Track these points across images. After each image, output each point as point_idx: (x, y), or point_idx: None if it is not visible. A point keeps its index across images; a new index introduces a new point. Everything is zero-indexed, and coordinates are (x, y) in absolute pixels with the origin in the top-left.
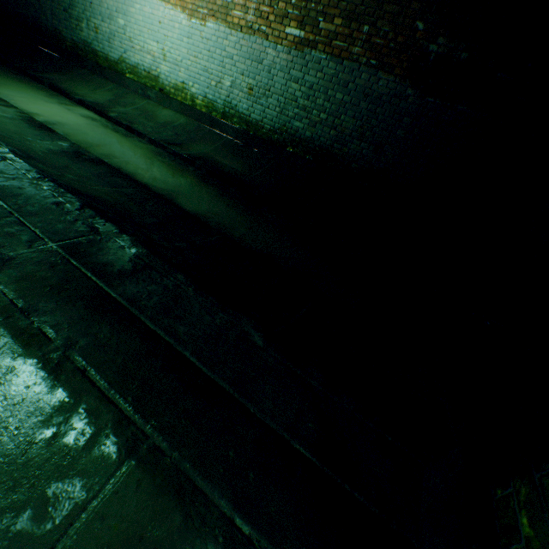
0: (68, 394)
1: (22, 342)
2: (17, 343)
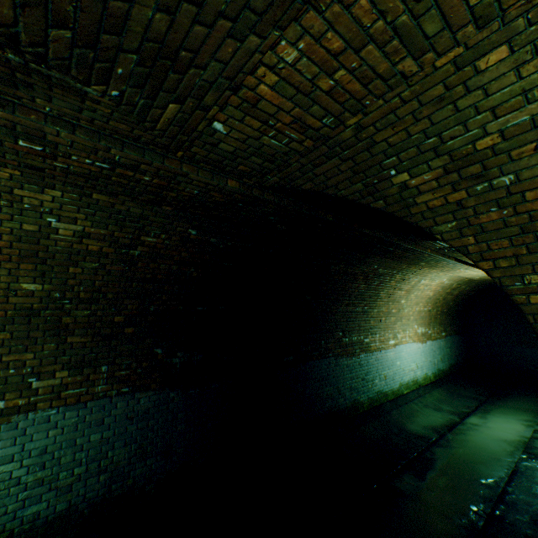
0: None
1: None
2: None
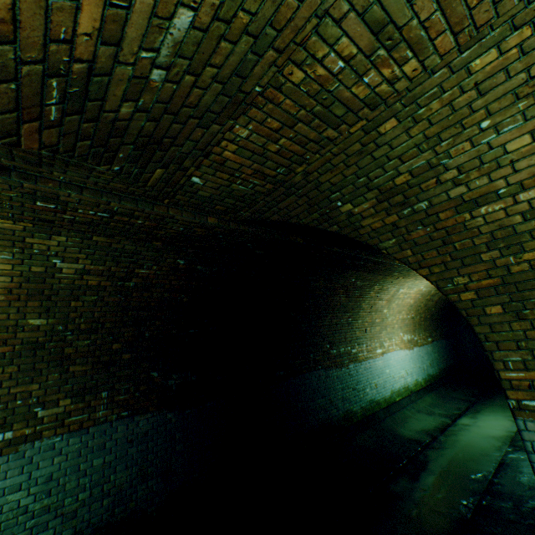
0: None
1: None
2: None
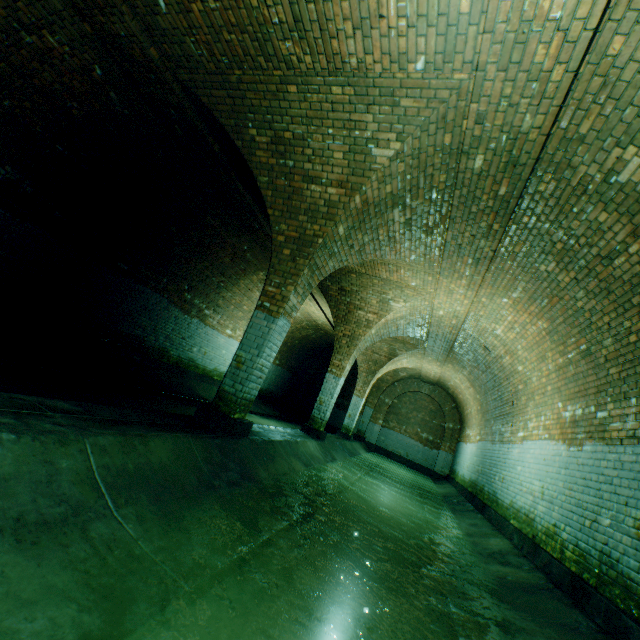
0: (169, 438)
1: (145, 437)
2: (145, 438)
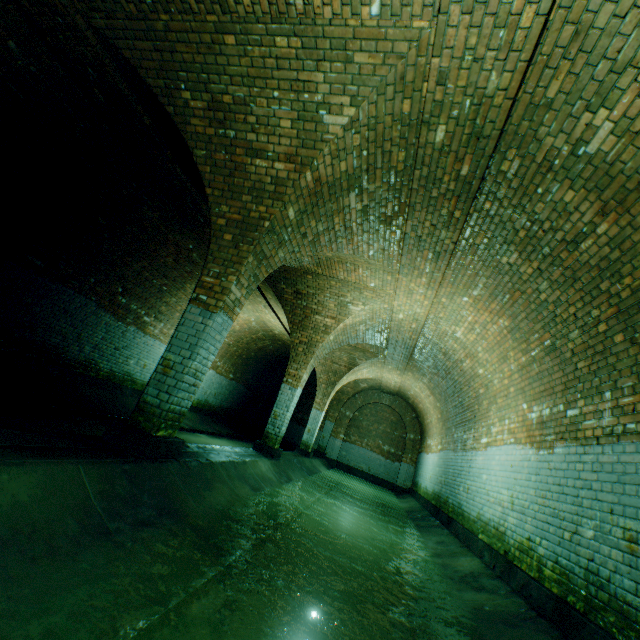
0: (40, 466)
1: None
2: None
